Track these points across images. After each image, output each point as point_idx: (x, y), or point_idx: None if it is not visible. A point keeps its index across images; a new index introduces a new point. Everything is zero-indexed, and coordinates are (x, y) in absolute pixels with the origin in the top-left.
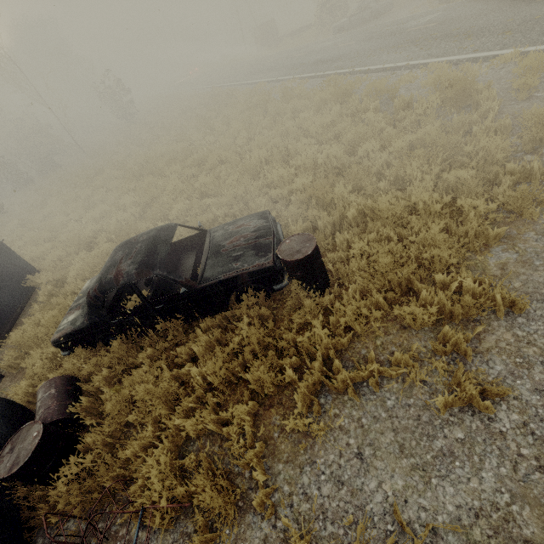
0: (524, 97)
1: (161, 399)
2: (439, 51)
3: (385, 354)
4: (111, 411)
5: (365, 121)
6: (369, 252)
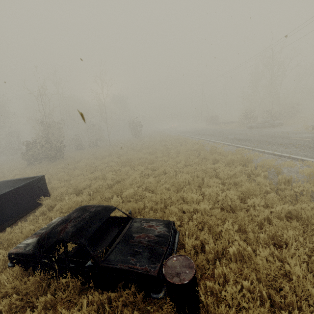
0: None
1: None
2: (312, 155)
3: None
4: None
5: (256, 182)
6: (240, 301)
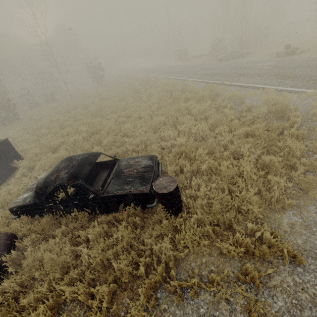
0: (316, 119)
1: (59, 265)
2: (271, 82)
3: (206, 270)
4: (26, 267)
5: (223, 113)
6: (209, 195)
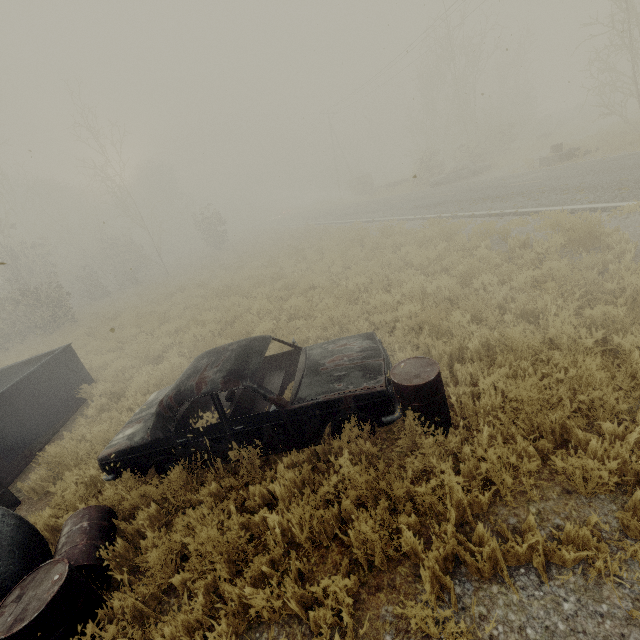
0: None
1: (223, 555)
2: (550, 201)
3: (546, 527)
4: (154, 564)
5: (477, 257)
6: (503, 388)
